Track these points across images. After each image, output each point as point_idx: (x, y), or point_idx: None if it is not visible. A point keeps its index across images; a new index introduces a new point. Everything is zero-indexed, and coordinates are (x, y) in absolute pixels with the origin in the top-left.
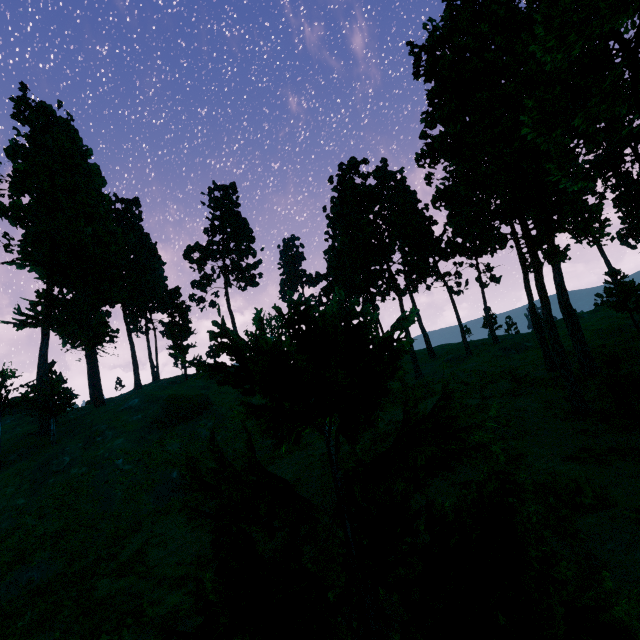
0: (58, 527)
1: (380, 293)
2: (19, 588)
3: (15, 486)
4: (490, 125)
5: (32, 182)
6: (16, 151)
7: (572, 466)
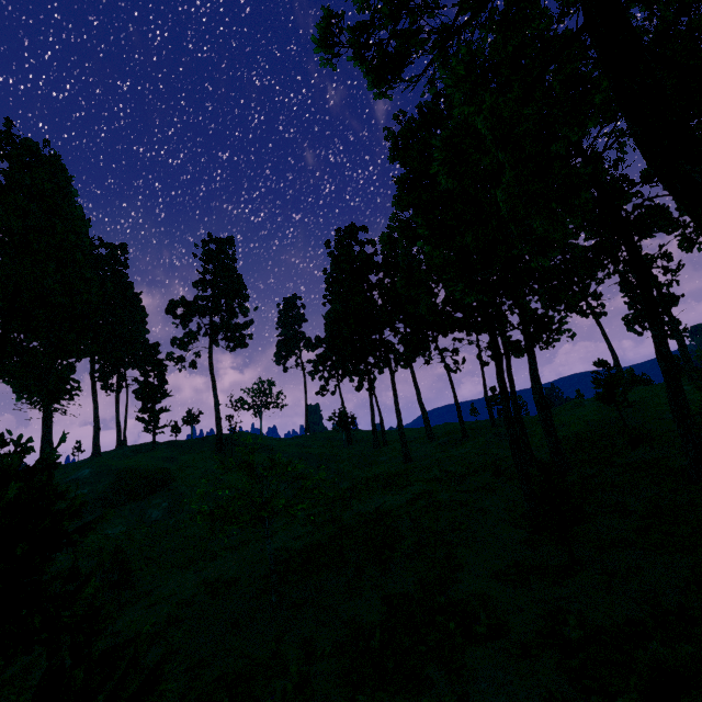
0: None
1: (376, 365)
2: None
3: None
4: (448, 217)
5: (0, 221)
6: None
7: (492, 584)
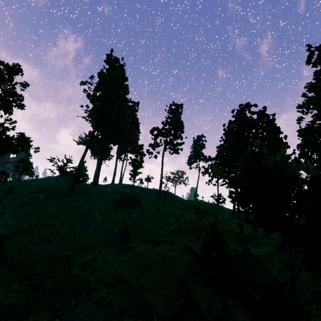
0: (65, 232)
1: None
2: (44, 251)
3: (56, 207)
4: None
5: (103, 87)
6: (101, 74)
7: None
